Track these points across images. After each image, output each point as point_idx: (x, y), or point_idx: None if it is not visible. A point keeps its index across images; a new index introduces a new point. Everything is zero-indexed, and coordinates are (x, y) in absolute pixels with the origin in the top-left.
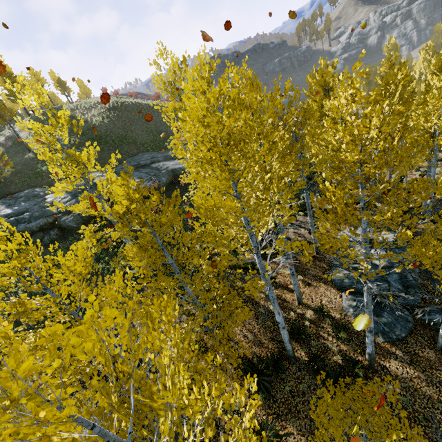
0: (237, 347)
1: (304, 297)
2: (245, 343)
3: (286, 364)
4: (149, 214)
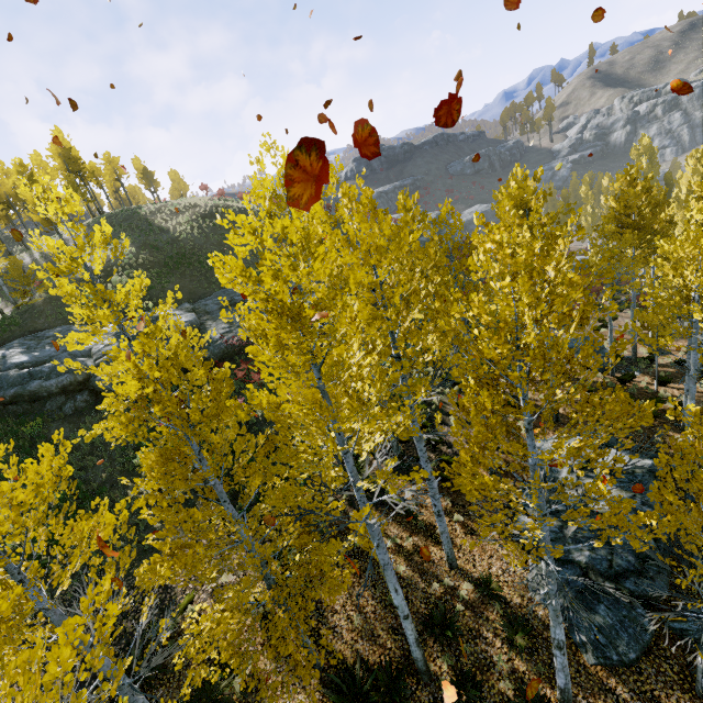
0: (332, 637)
1: (462, 555)
2: (346, 632)
3: (413, 686)
4: (171, 406)
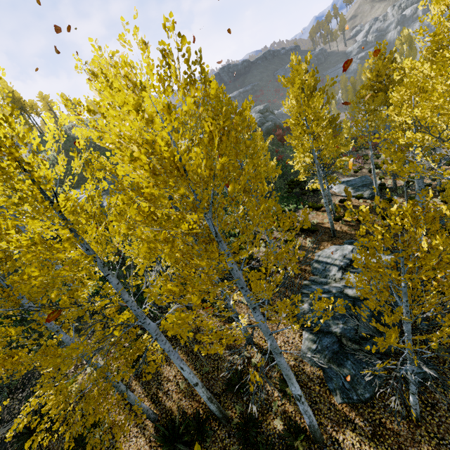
0: (165, 398)
1: (257, 335)
2: (175, 394)
3: (215, 427)
4: None
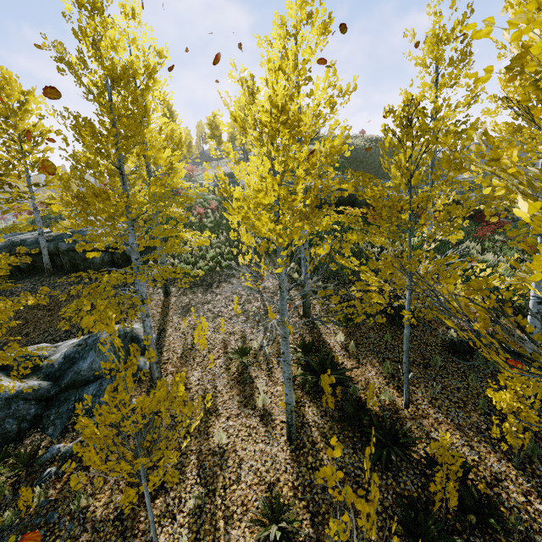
0: None
1: None
2: None
3: None
4: None
